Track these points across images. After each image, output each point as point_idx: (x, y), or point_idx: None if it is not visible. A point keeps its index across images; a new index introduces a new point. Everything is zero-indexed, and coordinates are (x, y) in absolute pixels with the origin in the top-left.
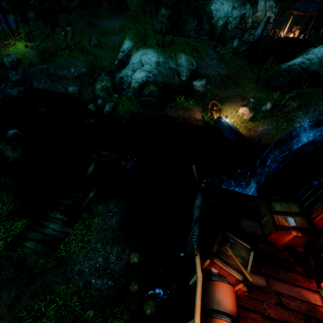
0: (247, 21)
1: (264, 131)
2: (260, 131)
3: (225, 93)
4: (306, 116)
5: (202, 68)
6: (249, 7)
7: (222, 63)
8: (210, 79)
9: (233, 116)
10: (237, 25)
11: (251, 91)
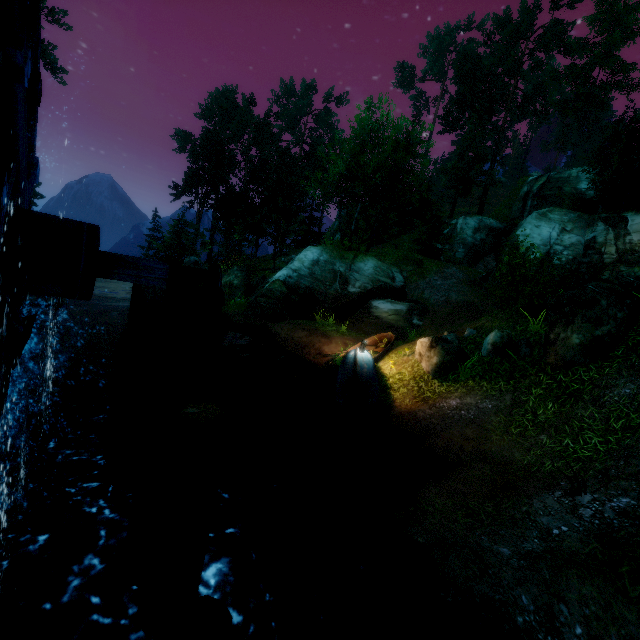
0: (602, 251)
1: (463, 411)
2: (448, 409)
3: (440, 331)
4: (631, 384)
5: (415, 289)
6: (604, 227)
7: (467, 286)
8: (426, 308)
9: (403, 362)
10: (577, 259)
11: (483, 318)
